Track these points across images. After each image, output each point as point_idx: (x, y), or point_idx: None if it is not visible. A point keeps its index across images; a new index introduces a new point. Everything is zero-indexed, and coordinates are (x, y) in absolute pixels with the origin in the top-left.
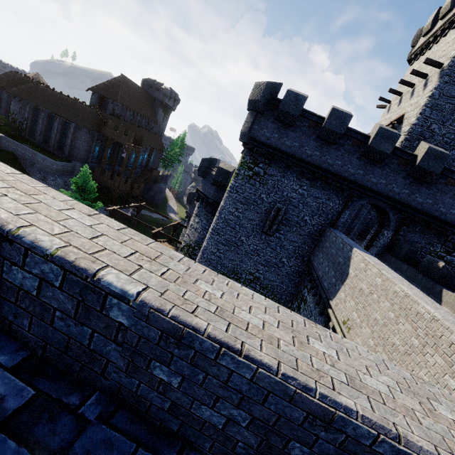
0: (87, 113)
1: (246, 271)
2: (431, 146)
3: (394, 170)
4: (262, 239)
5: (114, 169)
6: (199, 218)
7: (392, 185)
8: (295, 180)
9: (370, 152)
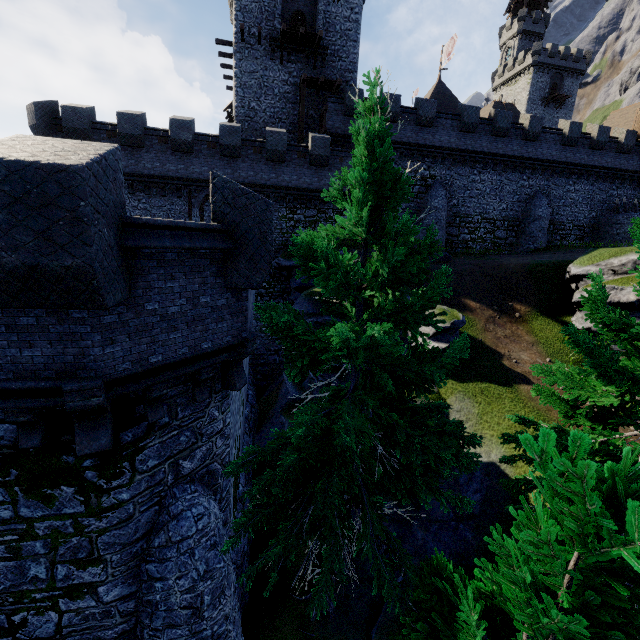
0: None
1: None
2: (222, 123)
3: (209, 156)
4: None
5: None
6: None
7: (215, 169)
8: (130, 197)
9: (176, 145)
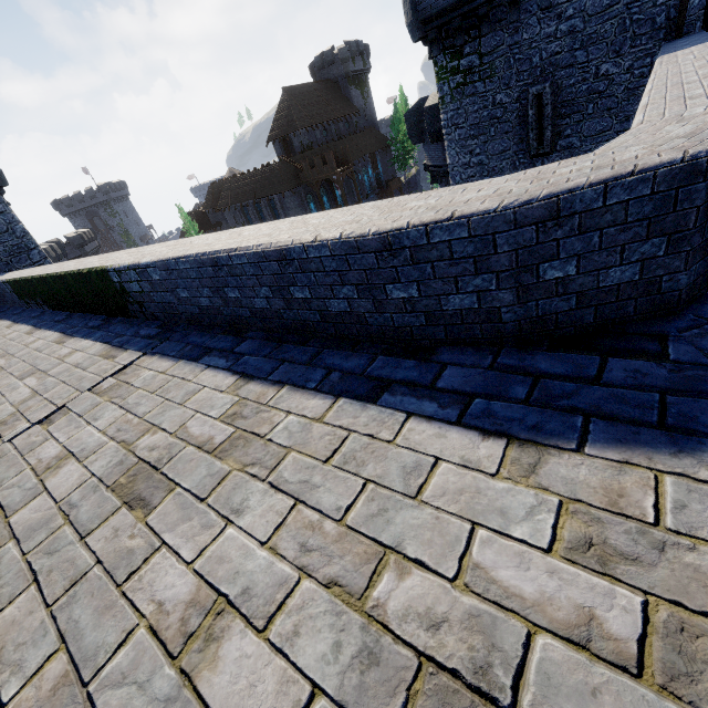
0: (279, 172)
1: None
2: None
3: None
4: None
5: None
6: None
7: None
8: (542, 18)
9: None
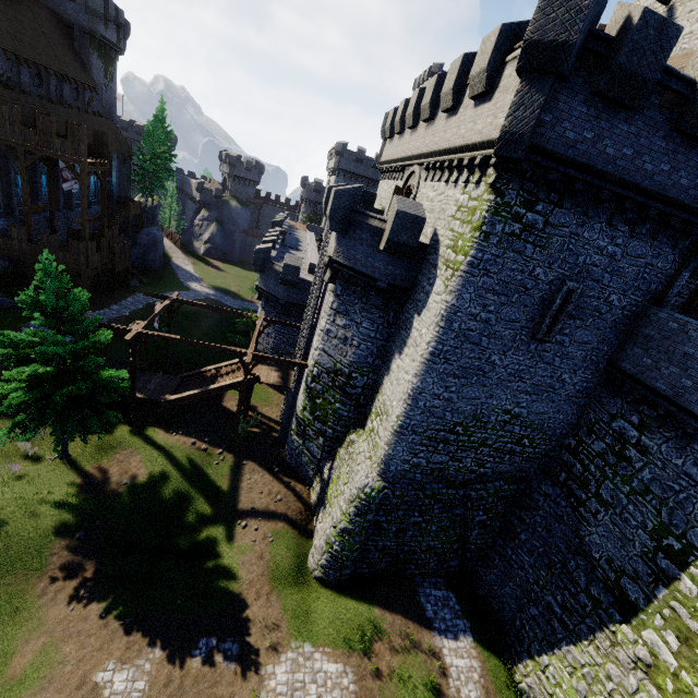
0: None
1: (497, 411)
2: None
3: None
4: (530, 351)
5: (54, 223)
6: (347, 318)
7: None
8: (603, 230)
9: None
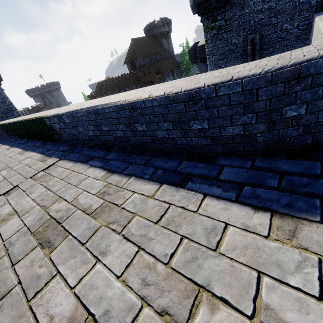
0: (129, 77)
1: None
2: None
3: None
4: None
5: None
6: None
7: None
8: (255, 2)
9: None
